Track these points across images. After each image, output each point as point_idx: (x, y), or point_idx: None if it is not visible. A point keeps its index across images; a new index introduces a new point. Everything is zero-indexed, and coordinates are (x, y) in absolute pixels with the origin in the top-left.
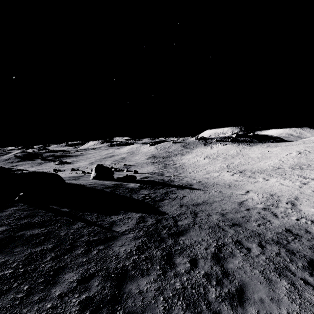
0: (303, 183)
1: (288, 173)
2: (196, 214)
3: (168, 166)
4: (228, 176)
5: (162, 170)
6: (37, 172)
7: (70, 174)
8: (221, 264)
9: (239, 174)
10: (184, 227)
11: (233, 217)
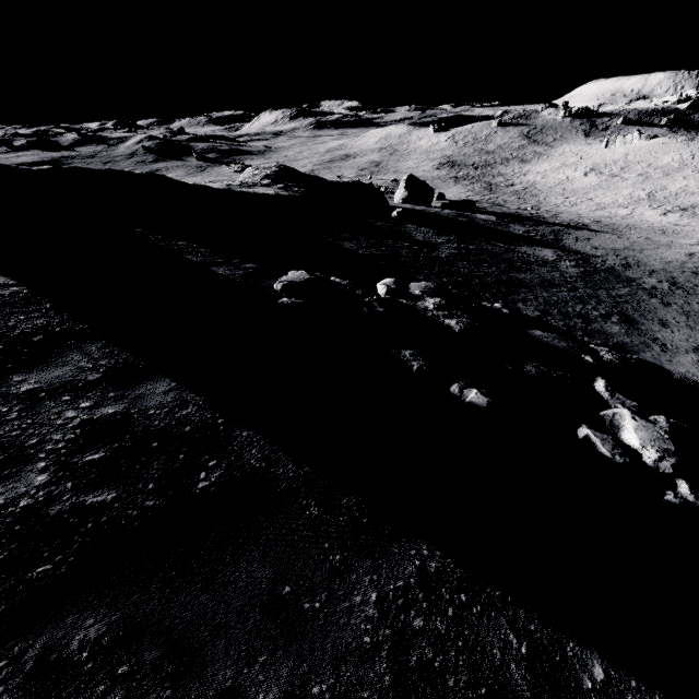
0: None
1: None
2: (624, 258)
3: (497, 189)
4: (655, 216)
5: (487, 197)
6: (360, 183)
7: None
8: (680, 291)
9: (681, 213)
10: (619, 267)
11: (682, 266)
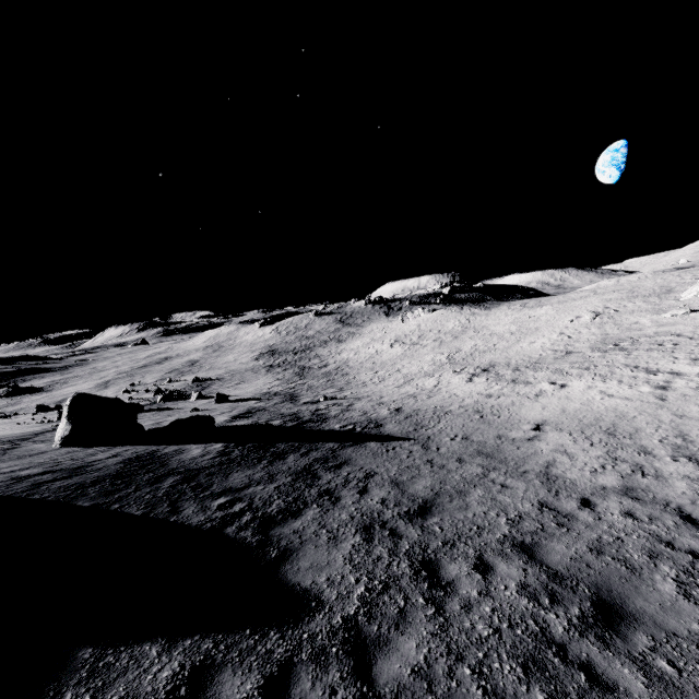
0: (660, 387)
1: (601, 364)
2: (434, 575)
3: (309, 372)
4: (462, 384)
5: (293, 384)
6: None
7: (14, 430)
8: None
9: (485, 376)
10: None
11: (571, 559)
